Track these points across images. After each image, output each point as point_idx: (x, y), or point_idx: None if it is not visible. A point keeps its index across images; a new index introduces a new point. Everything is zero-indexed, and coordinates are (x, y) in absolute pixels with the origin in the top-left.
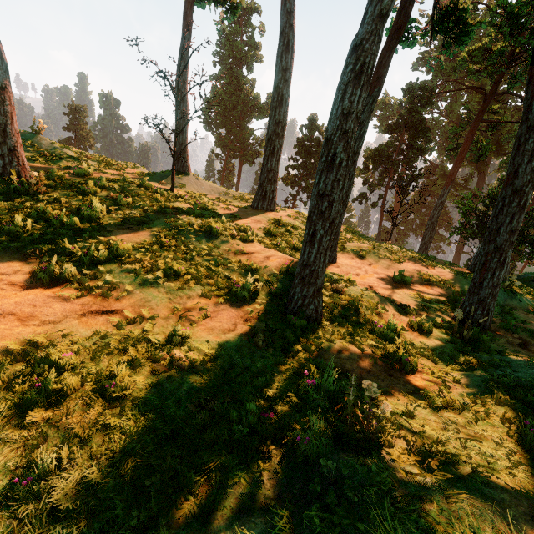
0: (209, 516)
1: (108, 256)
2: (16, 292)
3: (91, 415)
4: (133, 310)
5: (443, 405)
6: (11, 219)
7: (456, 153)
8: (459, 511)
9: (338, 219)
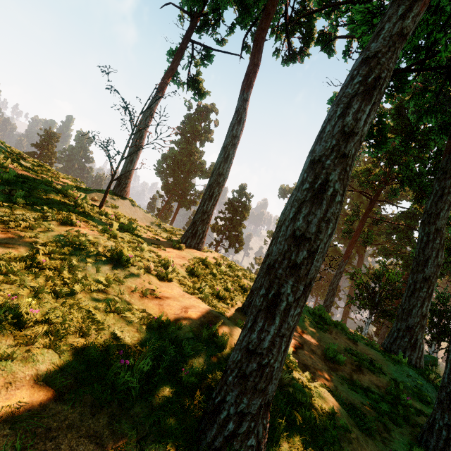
0: None
1: None
2: None
3: None
4: None
5: None
6: None
7: (350, 236)
8: None
9: None
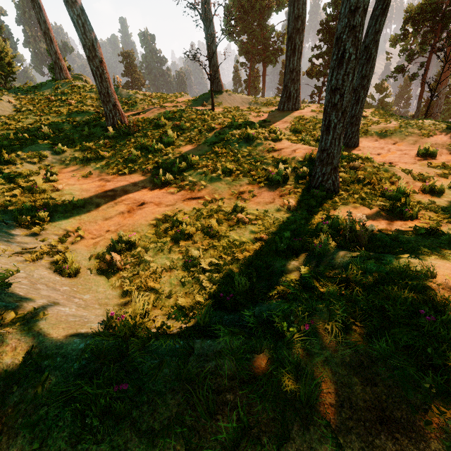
0: (270, 276)
1: (186, 166)
2: (148, 192)
3: (205, 242)
4: (209, 196)
5: (427, 234)
6: (128, 151)
7: None
8: (401, 262)
9: (359, 105)
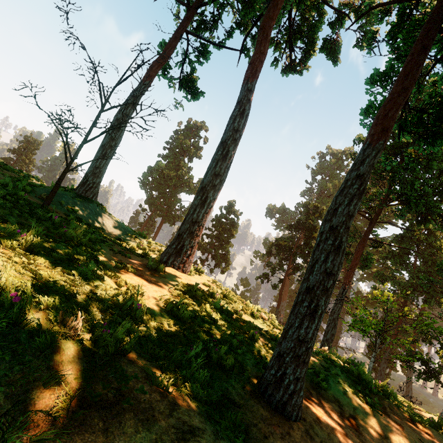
0: None
1: None
2: None
3: None
4: None
5: None
6: None
7: (348, 259)
8: None
9: (315, 322)
